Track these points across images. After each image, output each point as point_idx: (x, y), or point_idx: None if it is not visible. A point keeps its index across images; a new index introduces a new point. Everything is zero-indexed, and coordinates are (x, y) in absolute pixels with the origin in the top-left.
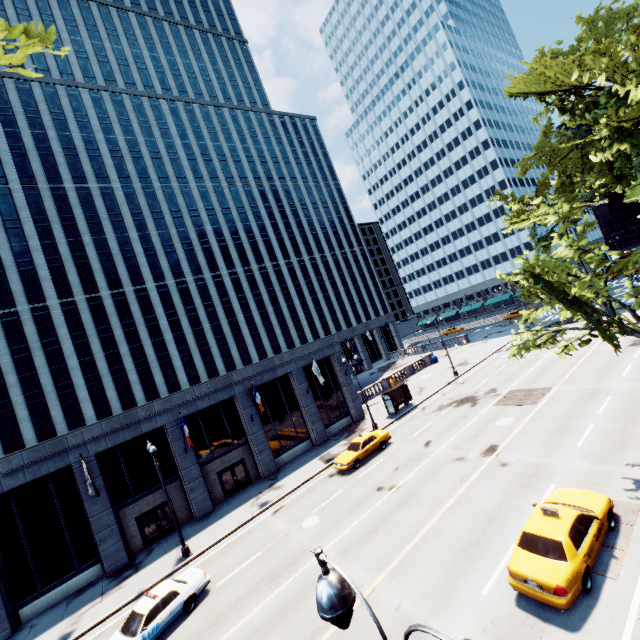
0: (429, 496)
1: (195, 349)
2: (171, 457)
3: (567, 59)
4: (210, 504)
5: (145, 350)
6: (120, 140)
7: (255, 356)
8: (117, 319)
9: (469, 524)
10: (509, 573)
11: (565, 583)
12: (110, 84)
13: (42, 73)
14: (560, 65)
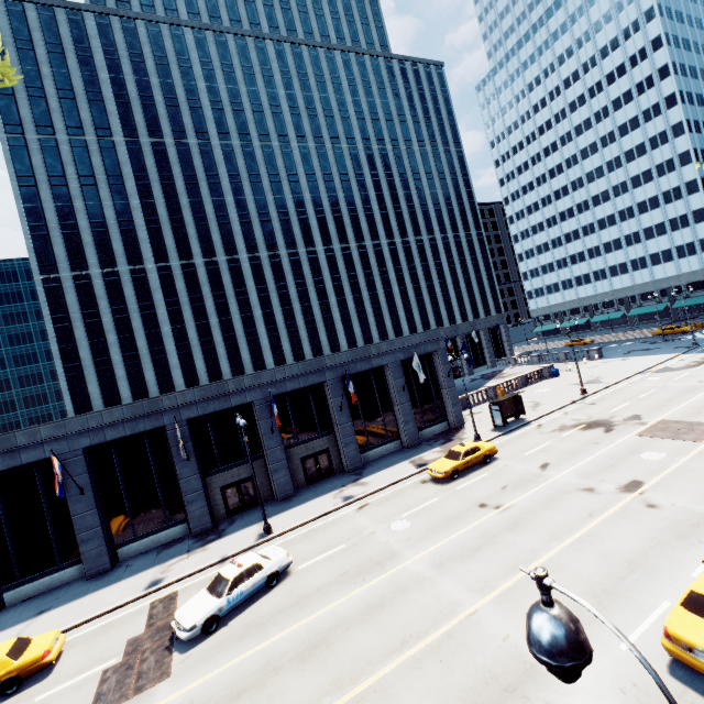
0: (546, 524)
1: (283, 329)
2: (257, 435)
3: None
4: (292, 488)
5: (234, 324)
6: (221, 89)
7: (344, 344)
8: (209, 289)
9: (601, 566)
10: (665, 635)
11: None
12: (214, 22)
13: (147, 9)
14: None
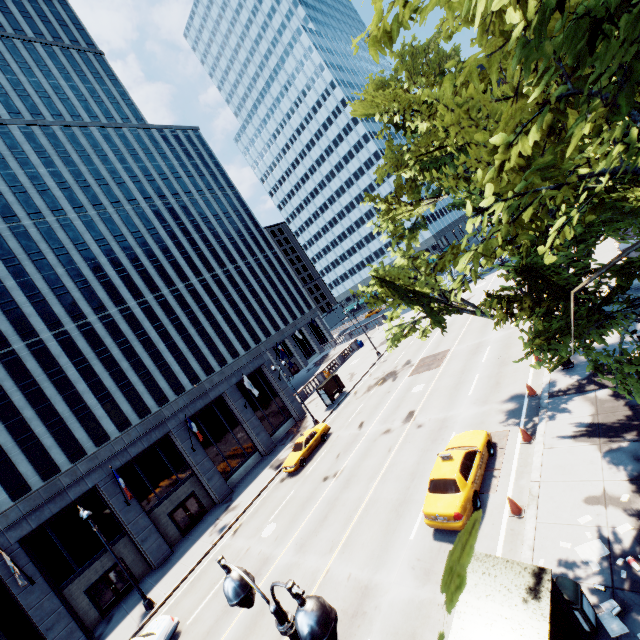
0: (366, 472)
1: (117, 392)
2: (112, 515)
3: (386, 92)
4: (167, 548)
5: (56, 408)
6: None
7: (187, 383)
8: (12, 382)
9: (397, 486)
10: (424, 516)
11: (460, 509)
12: None
13: None
14: (383, 96)
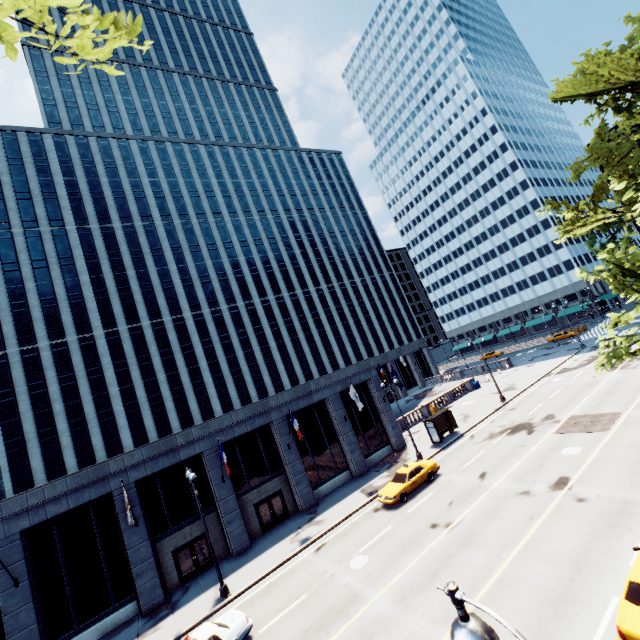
0: (495, 535)
1: (229, 376)
2: (208, 486)
3: (625, 54)
4: (247, 539)
5: (181, 378)
6: (163, 182)
7: (287, 383)
8: (156, 348)
9: (551, 570)
10: (620, 634)
11: None
12: (155, 134)
13: (98, 129)
14: (616, 62)
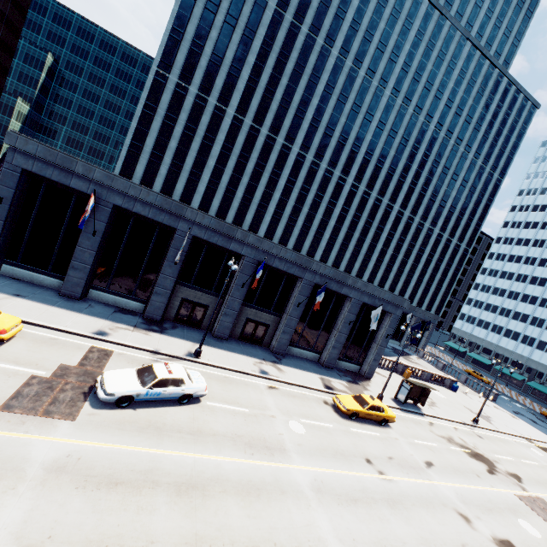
0: (421, 524)
1: (285, 219)
2: (230, 280)
3: None
4: (228, 334)
5: (256, 192)
6: (367, 15)
7: (317, 258)
8: (257, 155)
9: None
10: None
11: None
12: None
13: None
14: None
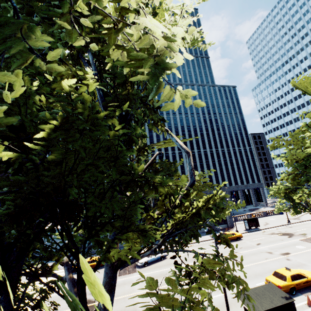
0: (250, 259)
1: None
2: None
3: None
4: None
5: None
6: None
7: None
8: None
9: (261, 270)
10: (265, 279)
11: (282, 285)
12: None
13: None
14: None
